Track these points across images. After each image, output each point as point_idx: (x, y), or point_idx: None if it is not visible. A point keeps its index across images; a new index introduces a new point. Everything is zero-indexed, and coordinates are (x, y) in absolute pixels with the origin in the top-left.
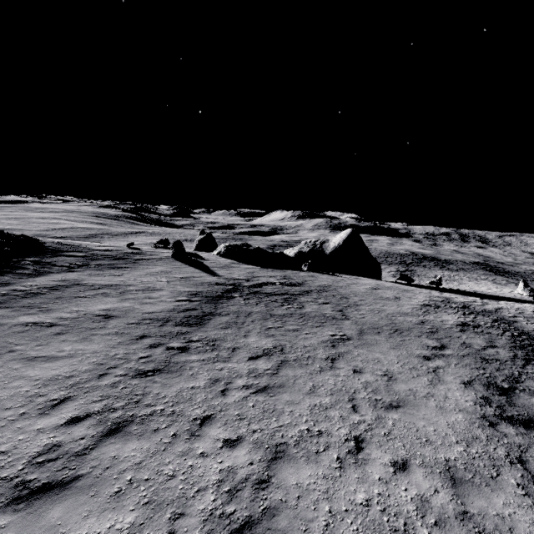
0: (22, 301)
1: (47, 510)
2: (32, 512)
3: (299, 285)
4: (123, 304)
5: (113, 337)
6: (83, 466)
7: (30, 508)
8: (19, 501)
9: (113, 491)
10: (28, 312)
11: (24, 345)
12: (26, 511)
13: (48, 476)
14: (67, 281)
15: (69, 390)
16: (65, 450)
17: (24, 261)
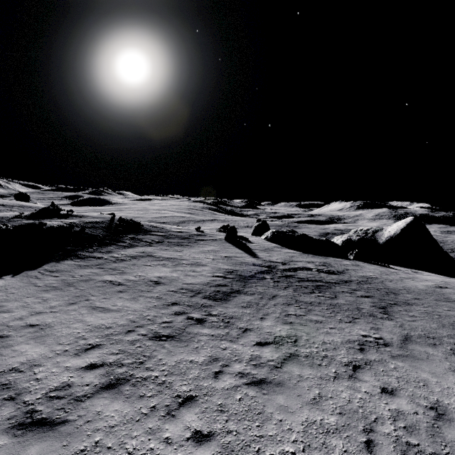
0: (112, 264)
1: (30, 445)
2: (21, 442)
3: (338, 274)
4: (173, 274)
5: (153, 300)
6: (73, 412)
7: (22, 437)
8: (21, 427)
9: (79, 448)
10: (111, 273)
11: (96, 296)
12: (19, 438)
13: (49, 412)
14: (144, 253)
15: (102, 339)
16: (71, 392)
17: (125, 237)
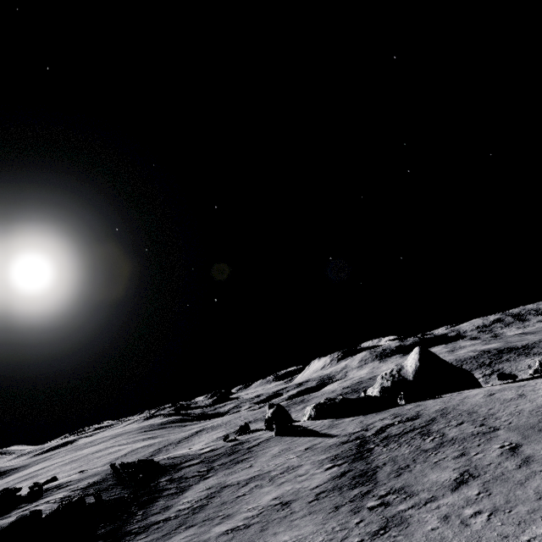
0: (197, 517)
1: None
2: None
3: (418, 417)
4: (284, 488)
5: (312, 516)
6: None
7: None
8: None
9: None
10: (214, 523)
11: None
12: None
13: None
14: (213, 487)
15: None
16: None
17: (161, 483)
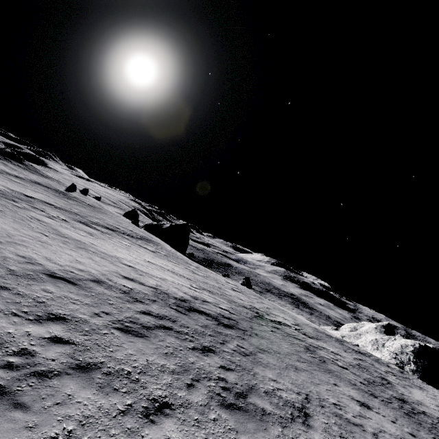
0: None
1: None
2: None
3: (94, 207)
4: (5, 168)
5: None
6: None
7: None
8: None
9: None
10: None
11: None
12: None
13: None
14: (3, 162)
15: None
16: None
17: (2, 156)
